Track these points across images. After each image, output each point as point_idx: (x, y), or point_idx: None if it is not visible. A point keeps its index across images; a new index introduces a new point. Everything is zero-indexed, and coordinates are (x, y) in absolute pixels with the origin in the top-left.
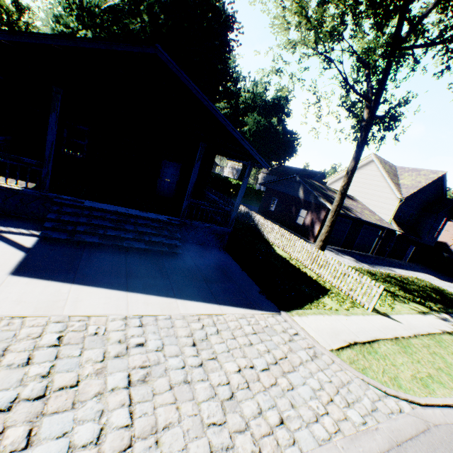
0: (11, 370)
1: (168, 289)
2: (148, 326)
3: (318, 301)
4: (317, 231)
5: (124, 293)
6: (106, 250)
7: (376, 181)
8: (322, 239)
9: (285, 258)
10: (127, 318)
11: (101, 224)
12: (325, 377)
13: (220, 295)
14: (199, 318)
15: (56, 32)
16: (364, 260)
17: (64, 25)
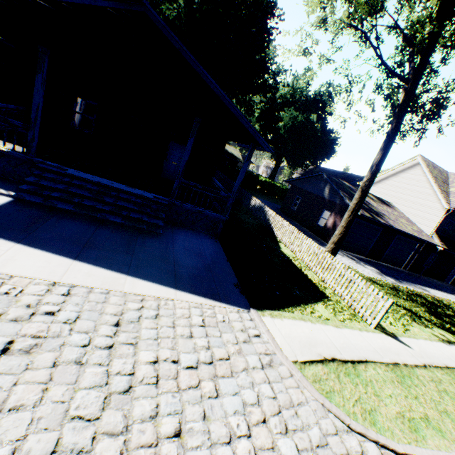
0: None
1: (124, 265)
2: (74, 297)
3: (306, 305)
4: None
5: (70, 261)
6: (79, 220)
7: (419, 187)
8: (334, 241)
9: (288, 257)
10: (55, 284)
11: (78, 193)
12: (269, 392)
13: (184, 280)
14: (142, 299)
15: None
16: (391, 274)
17: None
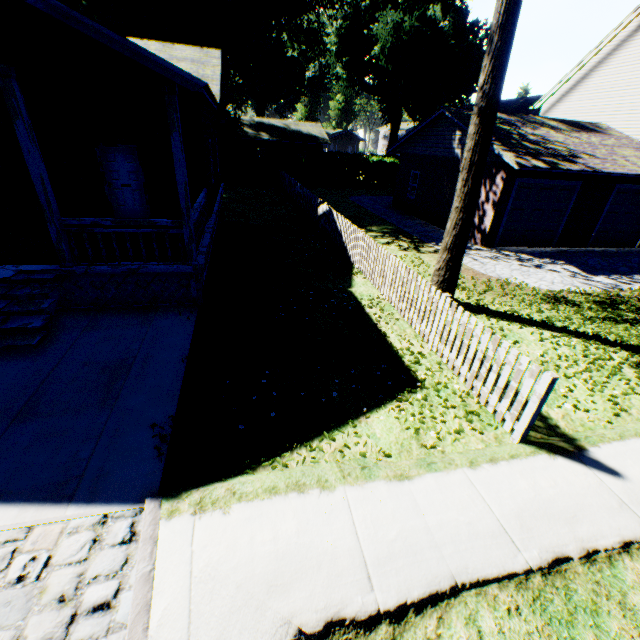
0: None
1: None
2: None
3: (339, 430)
4: (489, 221)
5: None
6: None
7: None
8: (447, 245)
9: (356, 304)
10: None
11: None
12: None
13: (3, 462)
14: None
15: None
16: (609, 268)
17: None
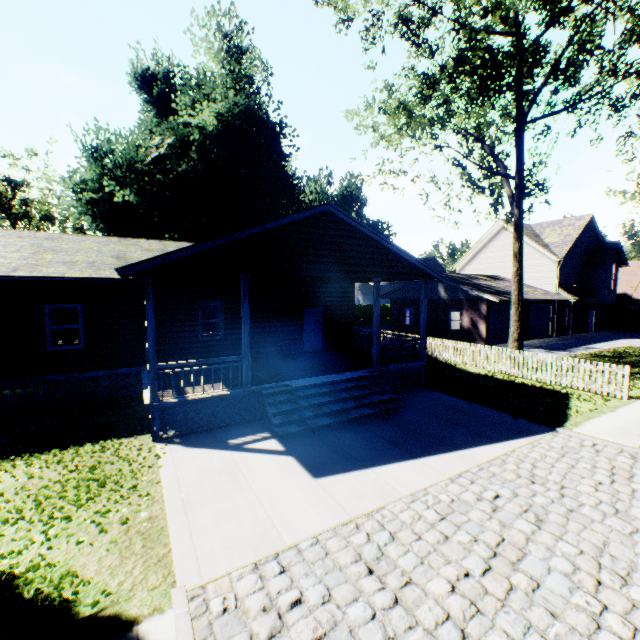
0: (446, 544)
1: (442, 444)
2: (478, 480)
3: (570, 407)
4: (484, 331)
5: (416, 460)
6: (341, 429)
7: None
8: (515, 338)
9: (487, 375)
10: (452, 480)
11: (322, 402)
12: None
13: (487, 433)
14: (503, 460)
15: (85, 201)
16: (554, 347)
17: (90, 191)
